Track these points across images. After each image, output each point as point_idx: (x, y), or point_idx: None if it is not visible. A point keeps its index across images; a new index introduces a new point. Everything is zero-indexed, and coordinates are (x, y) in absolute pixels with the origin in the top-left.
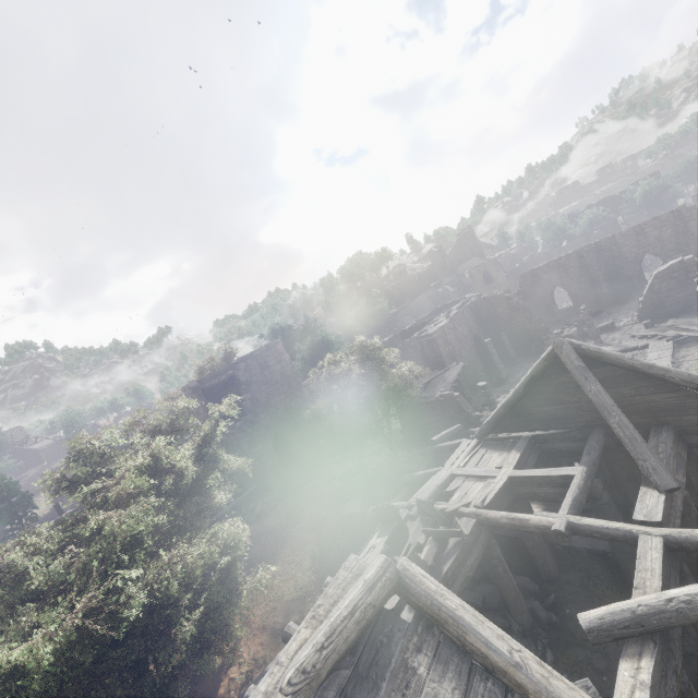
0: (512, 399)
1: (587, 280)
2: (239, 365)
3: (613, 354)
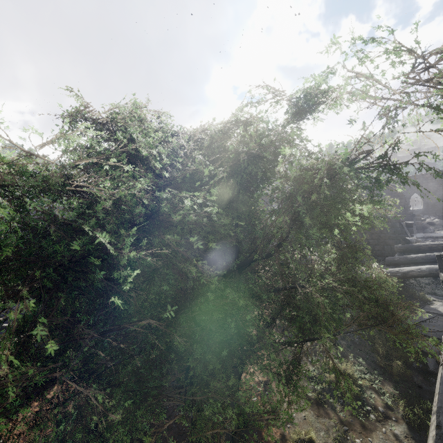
0: None
1: (440, 194)
2: None
3: None
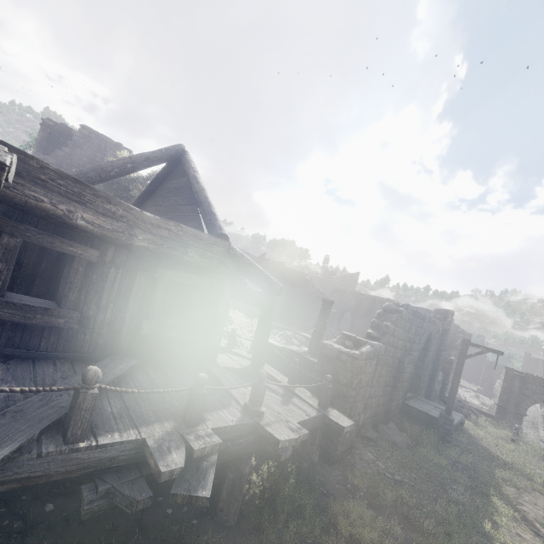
0: (142, 192)
1: (367, 320)
2: (82, 129)
3: (191, 165)
